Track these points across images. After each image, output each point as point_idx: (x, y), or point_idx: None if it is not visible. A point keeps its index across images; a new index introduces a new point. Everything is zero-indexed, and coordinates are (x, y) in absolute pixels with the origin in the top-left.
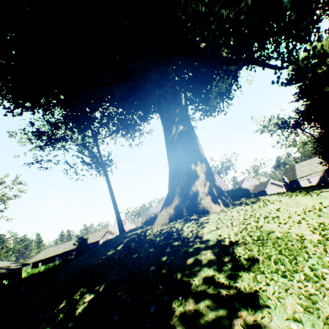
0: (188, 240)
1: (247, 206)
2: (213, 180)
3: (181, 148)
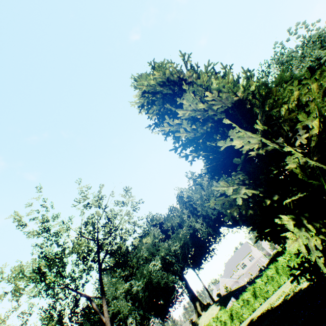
0: (197, 323)
1: (205, 312)
2: (201, 304)
3: (192, 300)
